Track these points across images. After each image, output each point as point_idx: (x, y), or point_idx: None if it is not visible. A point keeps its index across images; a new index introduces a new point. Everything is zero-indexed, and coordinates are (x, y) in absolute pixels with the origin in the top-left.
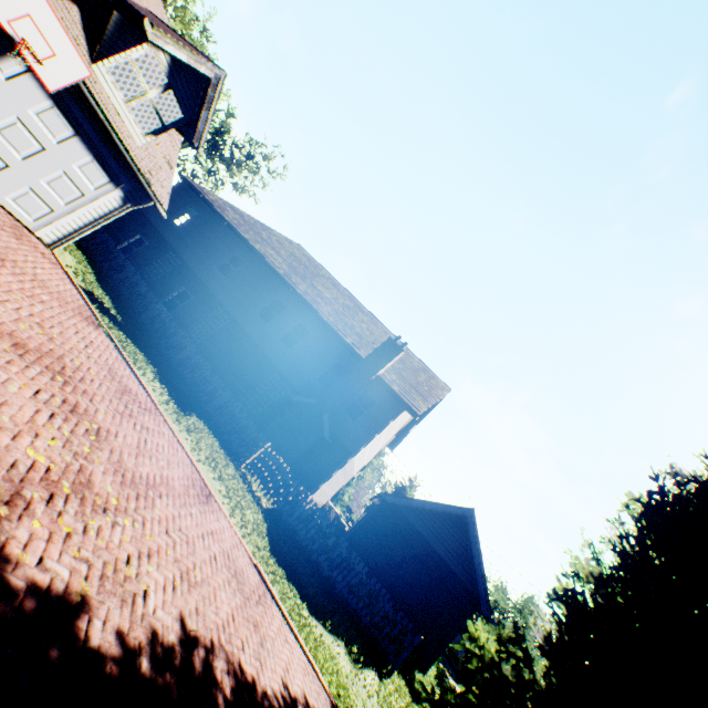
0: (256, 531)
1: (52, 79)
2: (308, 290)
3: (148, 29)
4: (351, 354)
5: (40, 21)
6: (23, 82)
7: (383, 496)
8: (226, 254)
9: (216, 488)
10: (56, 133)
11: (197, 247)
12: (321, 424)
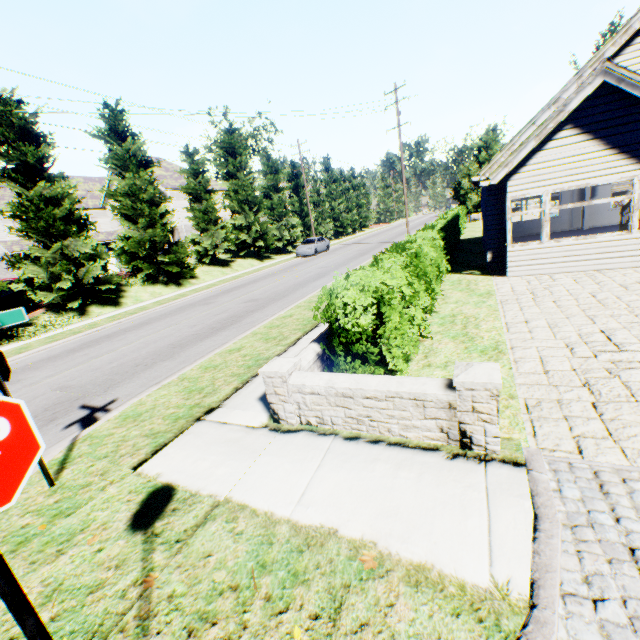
0: None
1: None
2: None
3: None
4: None
5: None
6: None
7: None
8: None
9: None
10: None
11: None
12: None
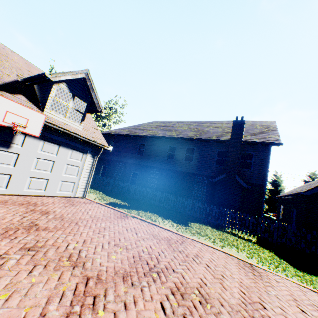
0: (280, 264)
1: (34, 130)
2: (176, 133)
3: (49, 76)
4: (220, 142)
5: (12, 110)
6: (27, 142)
7: (304, 194)
8: (135, 147)
9: (243, 256)
10: (52, 151)
11: (123, 153)
12: (237, 182)
